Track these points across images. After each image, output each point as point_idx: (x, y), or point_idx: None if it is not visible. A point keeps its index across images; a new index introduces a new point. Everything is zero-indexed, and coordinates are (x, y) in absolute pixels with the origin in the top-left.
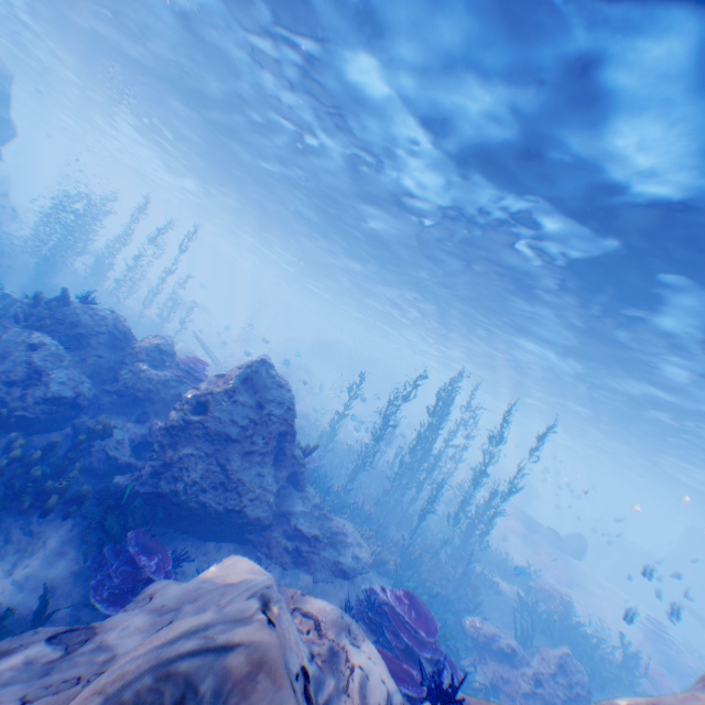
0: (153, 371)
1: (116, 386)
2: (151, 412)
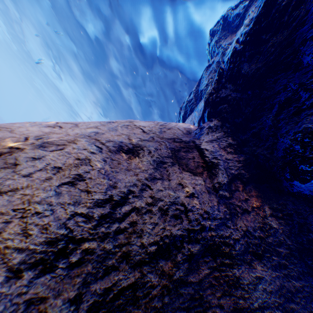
0: None
1: None
2: None
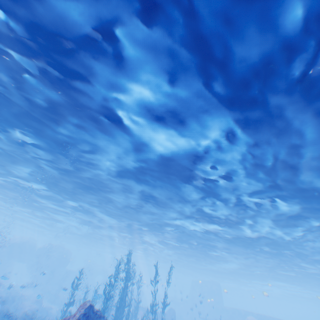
0: None
1: None
2: None
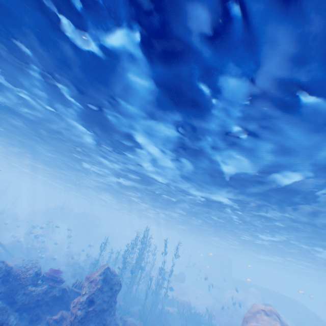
0: (39, 288)
1: (16, 306)
2: (40, 312)
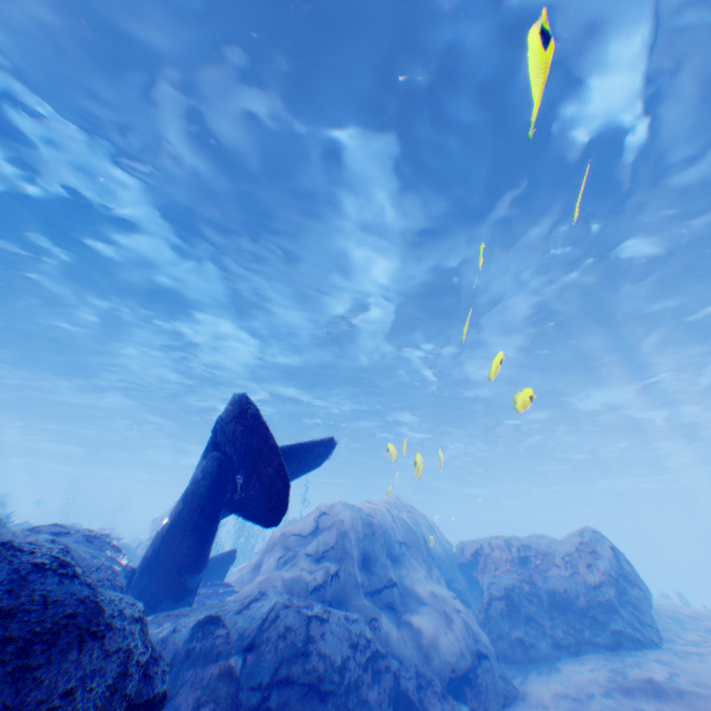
0: None
1: None
2: None
